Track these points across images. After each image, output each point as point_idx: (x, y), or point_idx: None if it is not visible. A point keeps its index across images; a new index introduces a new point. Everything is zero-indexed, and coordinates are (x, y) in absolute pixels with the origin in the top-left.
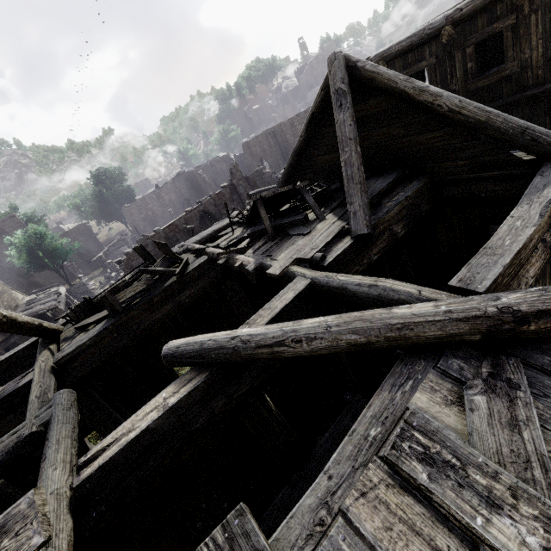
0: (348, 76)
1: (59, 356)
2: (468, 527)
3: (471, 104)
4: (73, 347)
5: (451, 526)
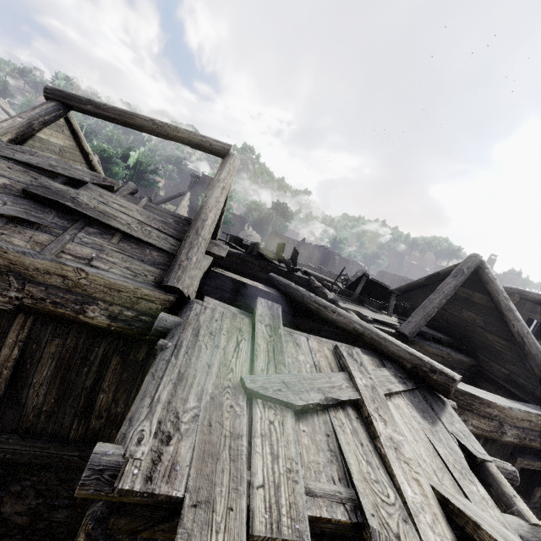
0: (475, 270)
1: None
2: (347, 367)
3: (533, 339)
4: None
5: (340, 368)
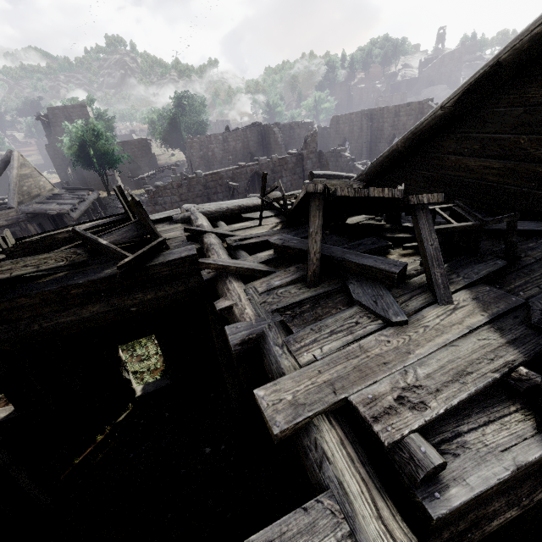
0: None
1: None
2: None
3: None
4: None
5: None
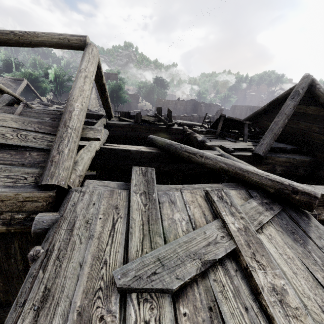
0: (308, 89)
1: (109, 122)
2: (219, 213)
3: None
4: (115, 122)
5: (213, 213)
